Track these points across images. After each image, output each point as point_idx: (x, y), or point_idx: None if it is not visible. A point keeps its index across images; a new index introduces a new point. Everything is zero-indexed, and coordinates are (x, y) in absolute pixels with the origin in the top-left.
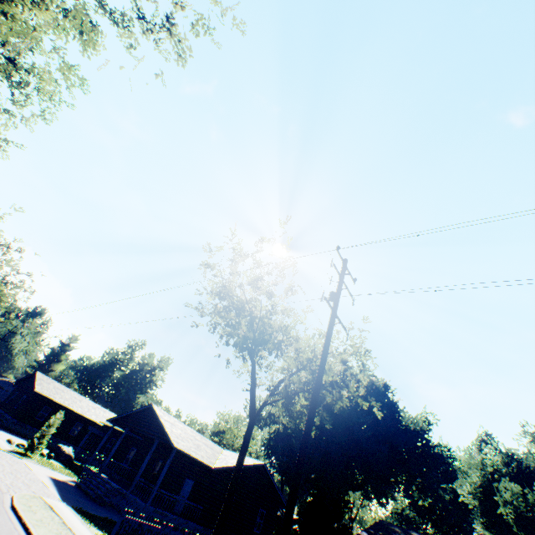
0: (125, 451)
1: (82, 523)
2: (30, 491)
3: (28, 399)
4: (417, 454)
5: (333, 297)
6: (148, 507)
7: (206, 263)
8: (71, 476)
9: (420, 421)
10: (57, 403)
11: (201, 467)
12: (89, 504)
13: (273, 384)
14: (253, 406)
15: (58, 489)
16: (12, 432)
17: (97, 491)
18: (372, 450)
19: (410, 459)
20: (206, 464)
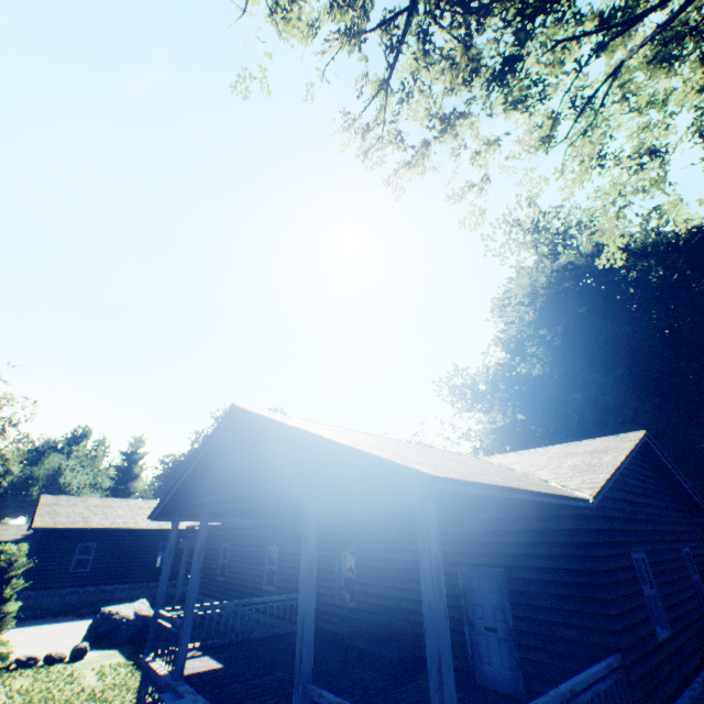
0: (257, 560)
1: None
2: None
3: (36, 547)
4: None
5: None
6: None
7: None
8: None
9: None
10: (100, 530)
11: (494, 521)
12: None
13: None
14: None
15: None
16: (20, 620)
17: None
18: None
19: None
20: (566, 501)
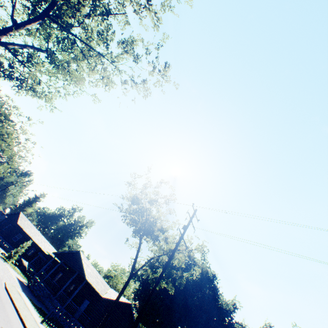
0: (56, 273)
1: (32, 307)
2: (11, 282)
3: (12, 227)
4: (223, 325)
5: (184, 227)
6: (63, 309)
7: (131, 183)
8: (25, 279)
9: (230, 304)
10: (26, 233)
11: (95, 295)
12: (33, 298)
13: (147, 259)
14: (134, 268)
15: (20, 285)
16: None
17: (38, 292)
18: (197, 315)
19: (218, 327)
20: (99, 293)
